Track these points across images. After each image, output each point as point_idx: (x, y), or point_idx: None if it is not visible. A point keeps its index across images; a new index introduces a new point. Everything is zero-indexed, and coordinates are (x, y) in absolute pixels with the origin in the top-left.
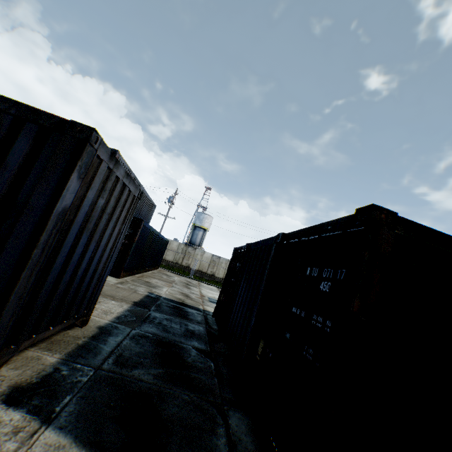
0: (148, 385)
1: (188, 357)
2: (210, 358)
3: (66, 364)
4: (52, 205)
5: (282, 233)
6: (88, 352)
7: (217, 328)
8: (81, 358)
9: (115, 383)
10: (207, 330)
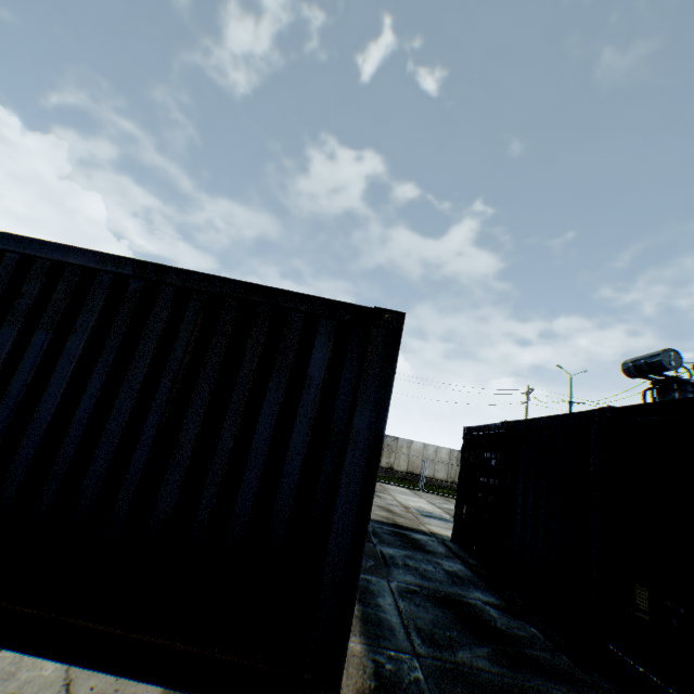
0: (497, 676)
1: (493, 620)
2: (521, 618)
3: (377, 652)
4: (380, 425)
5: (610, 407)
6: (379, 627)
7: (477, 562)
8: (382, 639)
9: (457, 677)
10: (470, 567)
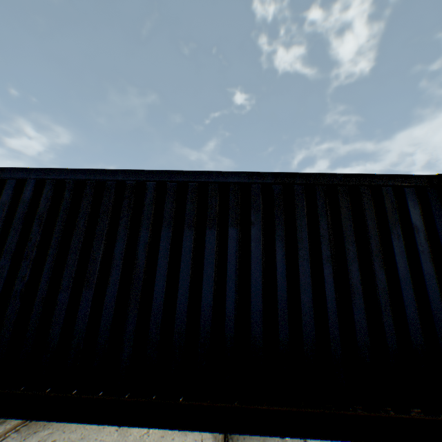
0: None
1: None
2: None
3: None
4: None
5: None
6: None
7: None
8: None
9: None
10: None
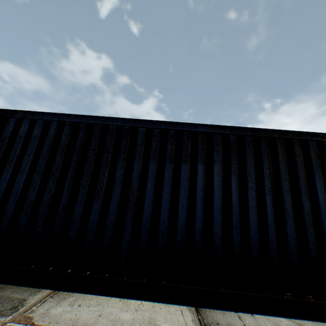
0: None
1: None
2: None
3: None
4: None
5: None
6: None
7: None
8: None
9: None
10: None
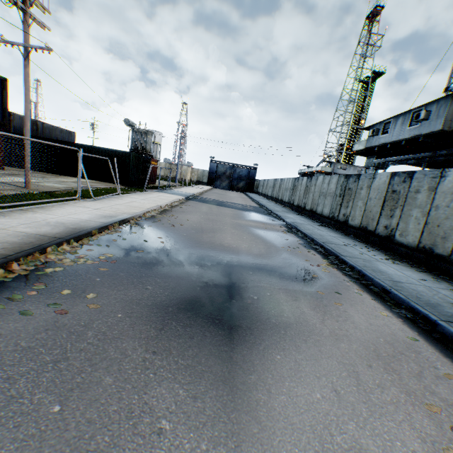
0: None
1: None
2: None
3: None
4: None
5: None
6: None
7: None
8: None
9: None
10: None
